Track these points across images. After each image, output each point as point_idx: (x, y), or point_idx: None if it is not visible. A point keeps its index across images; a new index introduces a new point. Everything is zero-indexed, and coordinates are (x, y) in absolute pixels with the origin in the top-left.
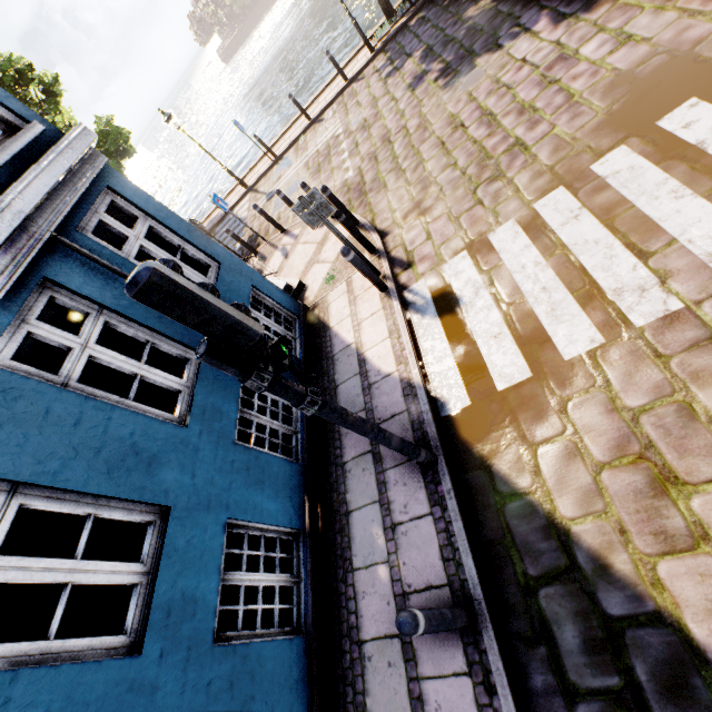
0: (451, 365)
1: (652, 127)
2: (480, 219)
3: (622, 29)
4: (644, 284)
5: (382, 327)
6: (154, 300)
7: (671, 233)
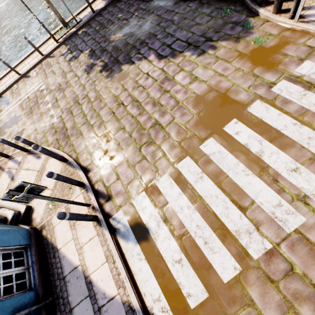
0: (155, 285)
1: (222, 130)
2: (147, 170)
3: (191, 72)
4: (249, 228)
5: (99, 252)
6: None
7: (251, 196)
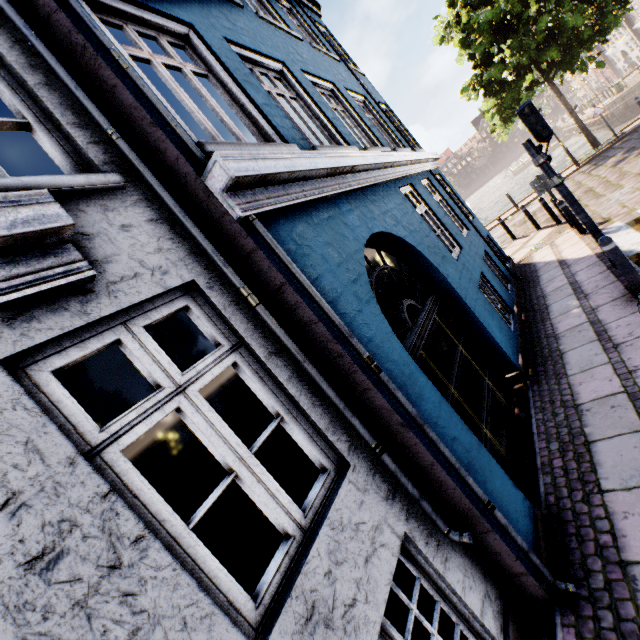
0: (639, 238)
1: None
2: None
3: None
4: None
5: (580, 245)
6: (524, 113)
7: None
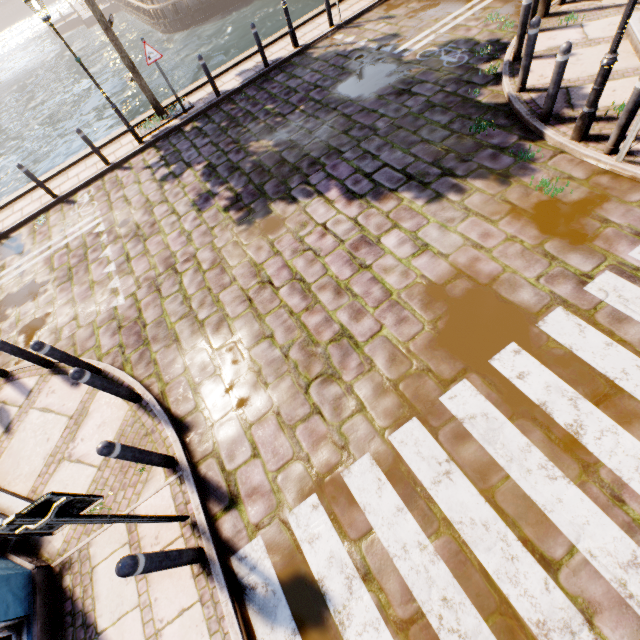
0: None
1: (487, 365)
2: (324, 441)
3: (416, 233)
4: (569, 620)
5: None
6: None
7: (565, 533)
